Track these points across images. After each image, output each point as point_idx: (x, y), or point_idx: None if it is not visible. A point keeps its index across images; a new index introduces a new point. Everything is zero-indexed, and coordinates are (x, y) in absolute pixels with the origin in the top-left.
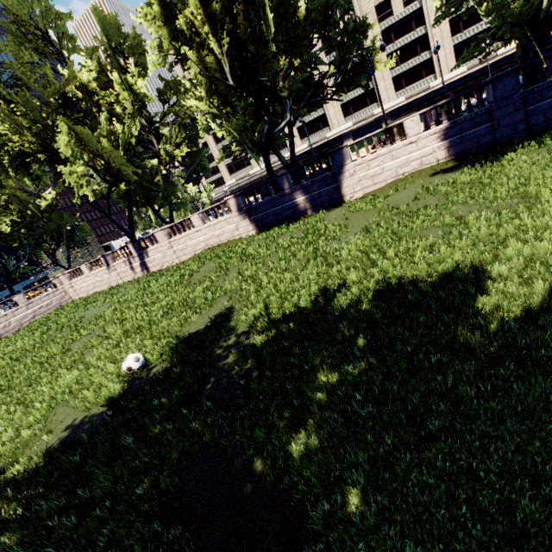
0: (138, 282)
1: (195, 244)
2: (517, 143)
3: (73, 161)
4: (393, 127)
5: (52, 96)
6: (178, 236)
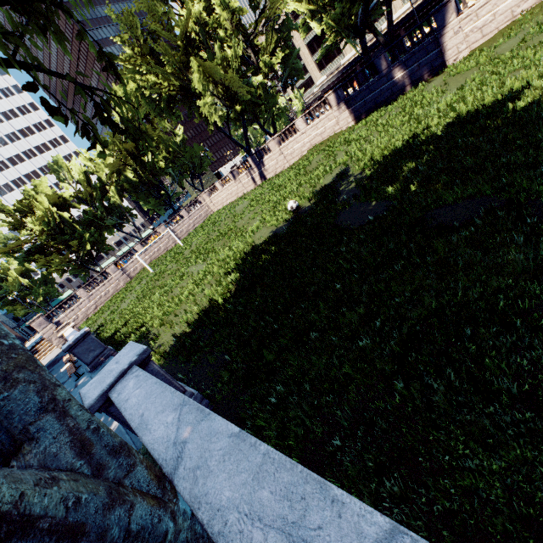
0: (260, 187)
1: (301, 146)
2: None
3: (205, 94)
4: None
5: (180, 39)
6: (287, 142)
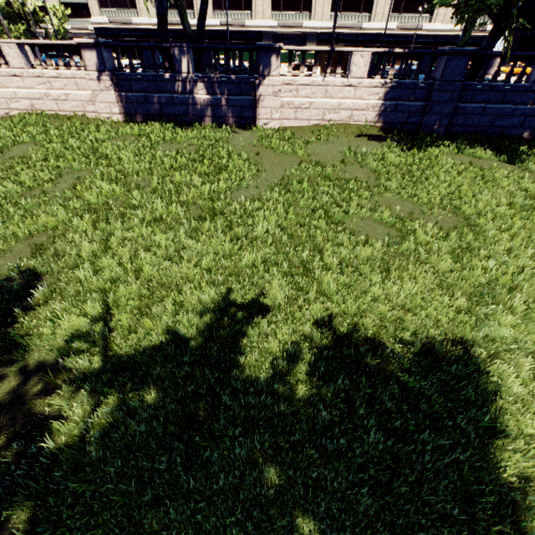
0: None
1: (8, 97)
2: (436, 137)
3: None
4: (341, 53)
5: None
6: None
